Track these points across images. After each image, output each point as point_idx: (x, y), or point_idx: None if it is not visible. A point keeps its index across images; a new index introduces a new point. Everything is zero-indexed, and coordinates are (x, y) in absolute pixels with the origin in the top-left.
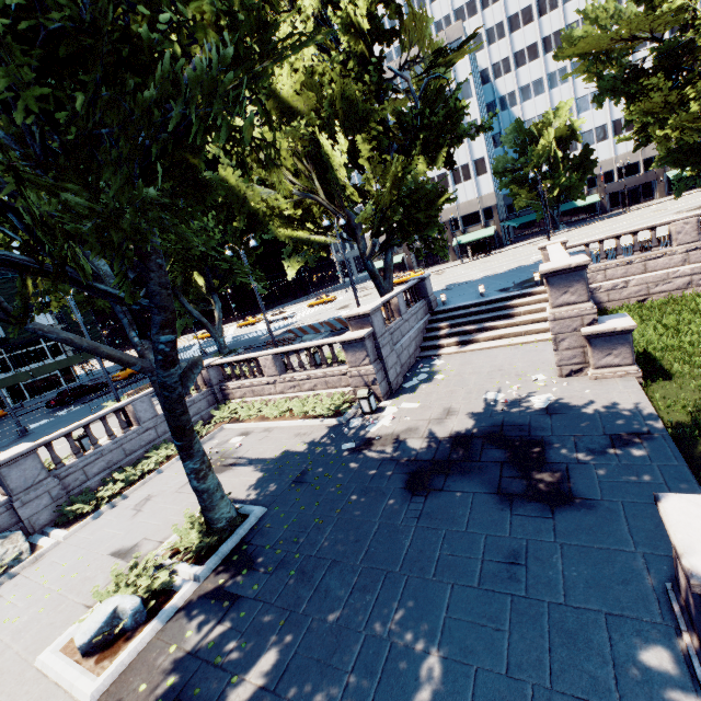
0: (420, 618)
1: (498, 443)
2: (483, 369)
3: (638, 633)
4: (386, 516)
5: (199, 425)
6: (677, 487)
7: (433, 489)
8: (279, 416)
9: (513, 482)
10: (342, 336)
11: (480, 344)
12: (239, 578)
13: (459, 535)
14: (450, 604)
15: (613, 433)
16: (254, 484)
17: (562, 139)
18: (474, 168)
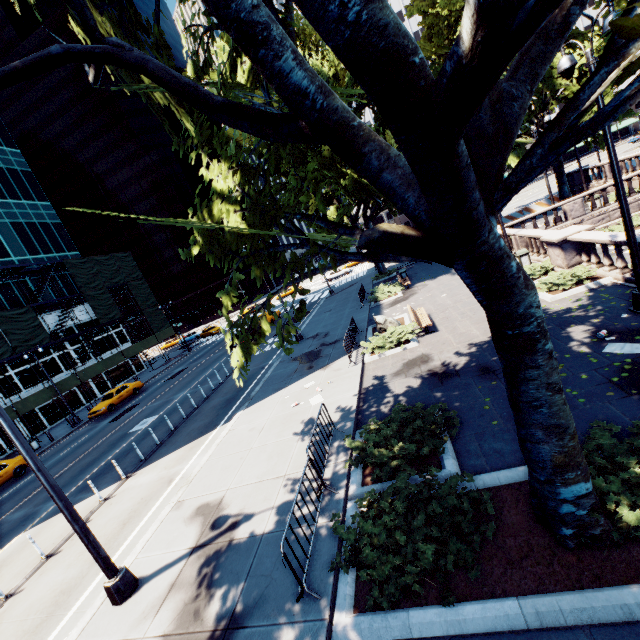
0: None
1: None
2: None
3: None
4: None
5: None
6: None
7: None
8: None
9: None
10: None
11: None
12: None
13: None
14: None
15: None
16: None
17: None
18: None
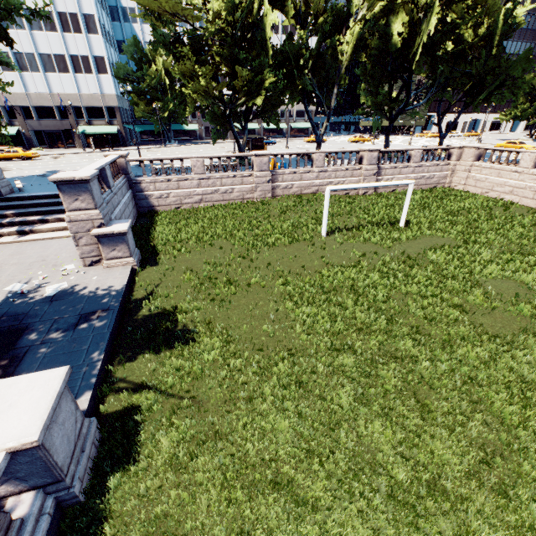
0: None
1: None
2: (29, 260)
3: None
4: None
5: None
6: (93, 350)
7: None
8: None
9: None
10: None
11: (43, 234)
12: None
13: None
14: None
15: (86, 312)
16: None
17: (169, 71)
18: (95, 63)
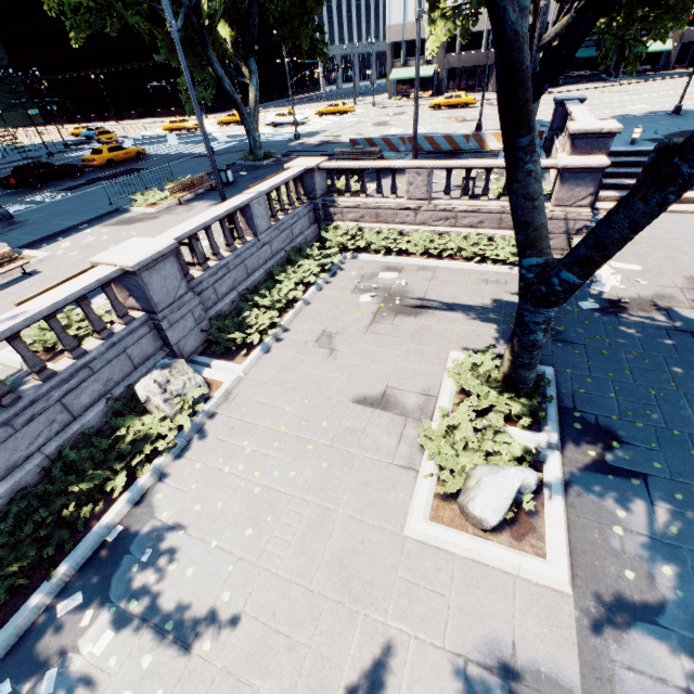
0: None
1: None
2: (687, 237)
3: None
4: None
5: (316, 249)
6: None
7: None
8: (428, 254)
9: None
10: (566, 160)
11: None
12: (617, 452)
13: None
14: None
15: None
16: (493, 336)
17: None
18: None
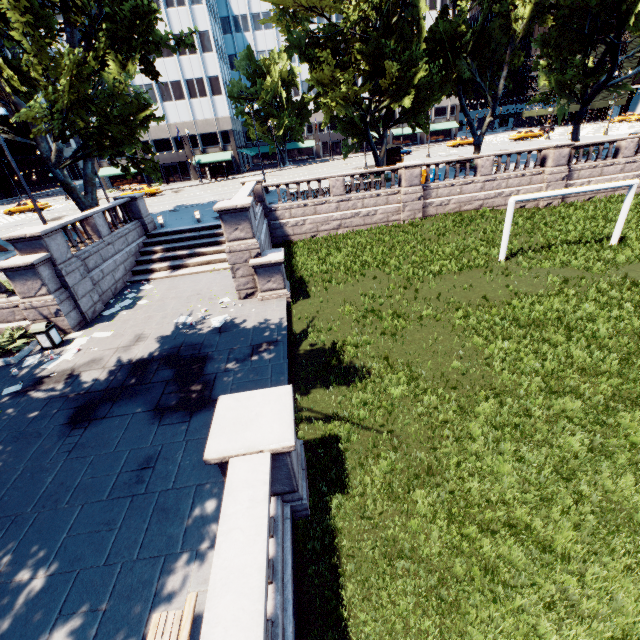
0: (38, 549)
1: (172, 363)
2: (185, 294)
3: (212, 492)
4: (34, 458)
5: None
6: (276, 379)
7: (96, 418)
8: None
9: (170, 397)
10: (3, 262)
11: (190, 269)
12: None
13: (106, 456)
14: (75, 524)
15: (256, 343)
16: None
17: (285, 82)
18: (210, 85)
